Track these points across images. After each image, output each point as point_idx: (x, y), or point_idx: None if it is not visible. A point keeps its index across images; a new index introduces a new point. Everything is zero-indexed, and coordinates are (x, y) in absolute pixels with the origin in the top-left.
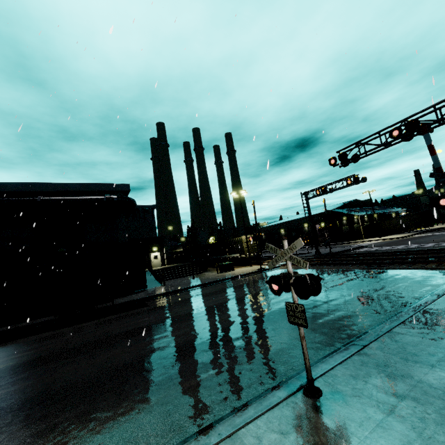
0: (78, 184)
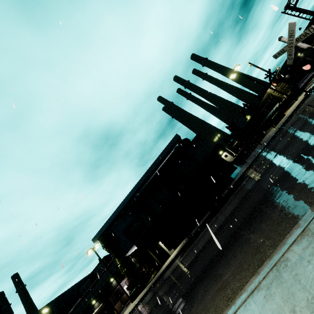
0: (160, 155)
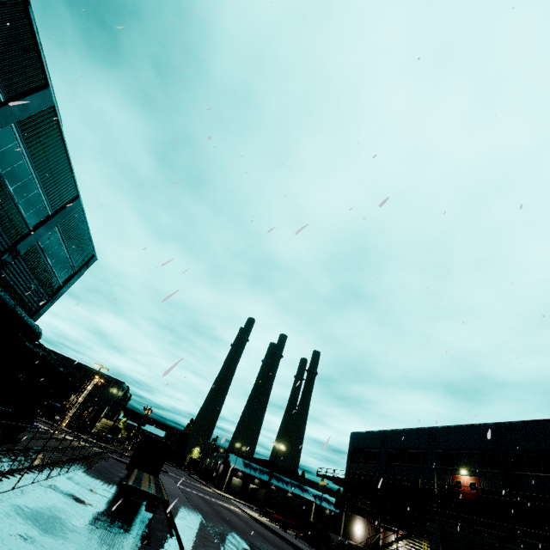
0: None
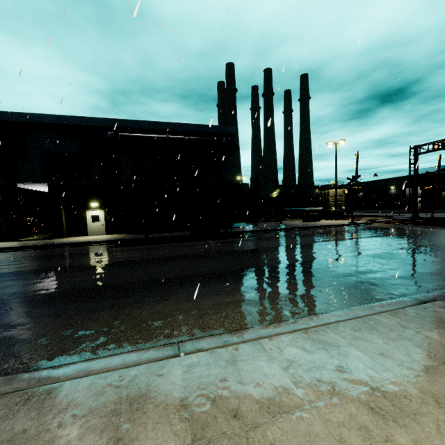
0: (194, 125)
